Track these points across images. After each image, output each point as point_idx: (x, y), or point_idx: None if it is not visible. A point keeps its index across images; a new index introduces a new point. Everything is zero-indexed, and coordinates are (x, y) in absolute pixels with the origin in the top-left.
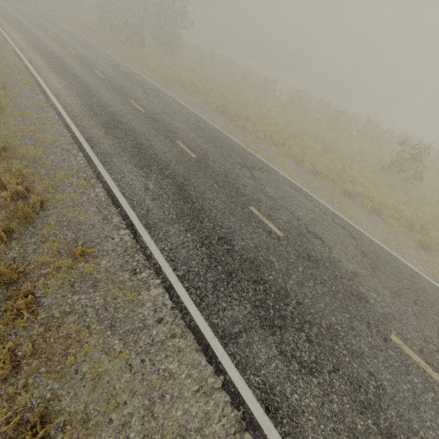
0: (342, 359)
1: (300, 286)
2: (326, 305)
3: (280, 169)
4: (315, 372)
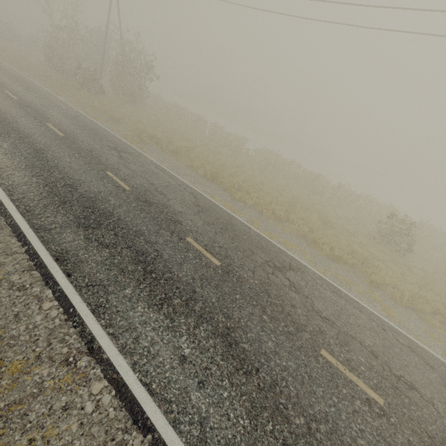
0: None
1: None
2: None
3: (302, 258)
4: None
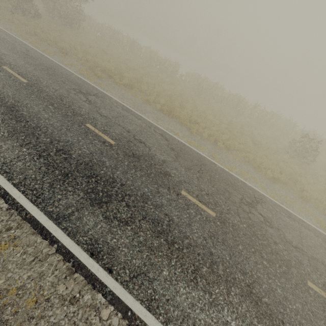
0: None
1: None
2: None
3: (257, 186)
4: None
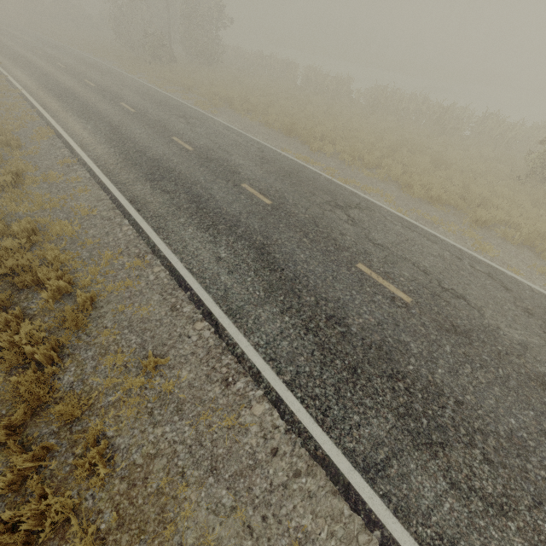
0: (542, 486)
1: (453, 375)
2: (498, 401)
3: (381, 201)
4: (508, 510)
